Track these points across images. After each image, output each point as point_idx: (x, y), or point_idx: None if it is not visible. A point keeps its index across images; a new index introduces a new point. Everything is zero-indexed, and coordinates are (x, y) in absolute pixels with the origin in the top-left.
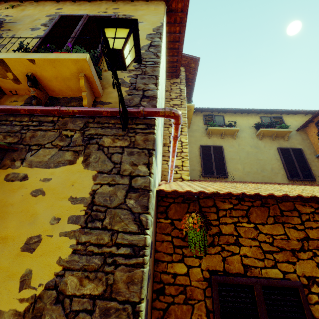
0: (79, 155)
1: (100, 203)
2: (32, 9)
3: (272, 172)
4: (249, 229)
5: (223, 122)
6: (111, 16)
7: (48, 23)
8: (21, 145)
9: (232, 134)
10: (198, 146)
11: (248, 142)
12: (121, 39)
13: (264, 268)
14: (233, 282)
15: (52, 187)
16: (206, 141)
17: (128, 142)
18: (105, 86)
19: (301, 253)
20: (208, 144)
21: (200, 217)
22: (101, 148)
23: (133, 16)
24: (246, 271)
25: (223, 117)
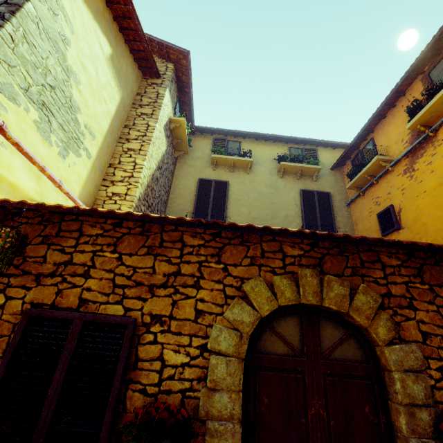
0: None
1: None
2: None
3: (285, 220)
4: (110, 259)
5: (237, 151)
6: None
7: None
8: None
9: (245, 167)
10: (196, 179)
11: (265, 179)
12: None
13: (105, 303)
14: (49, 315)
15: None
16: (209, 174)
17: None
18: None
19: (161, 290)
20: (211, 178)
21: (3, 230)
22: None
23: None
24: (81, 306)
25: (240, 143)
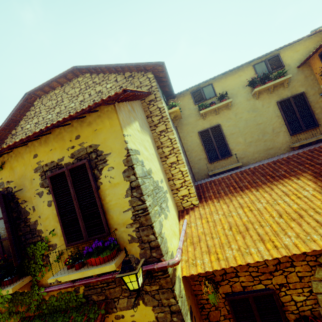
0: (139, 299)
1: (162, 321)
2: (17, 165)
3: (273, 133)
4: (242, 266)
5: (213, 93)
6: (85, 164)
7: (42, 182)
8: (108, 300)
9: (226, 105)
10: (196, 133)
11: (245, 107)
12: (134, 281)
13: (254, 285)
14: (237, 298)
15: (137, 318)
16: (203, 125)
17: (158, 286)
18: (124, 245)
19: (275, 273)
20: (205, 127)
21: (210, 286)
22: (147, 293)
23: (98, 146)
24: (244, 289)
25: (212, 86)
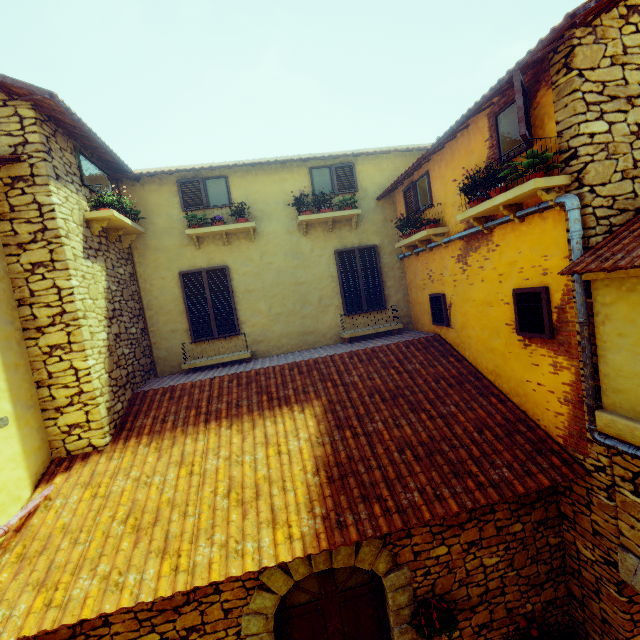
0: None
1: None
2: None
3: (320, 305)
4: None
5: (226, 199)
6: None
7: None
8: None
9: (246, 231)
10: (176, 274)
11: (282, 245)
12: None
13: (139, 637)
14: None
15: None
16: (193, 259)
17: None
18: None
19: (185, 608)
20: (198, 266)
21: None
22: None
23: None
24: None
25: (226, 182)
